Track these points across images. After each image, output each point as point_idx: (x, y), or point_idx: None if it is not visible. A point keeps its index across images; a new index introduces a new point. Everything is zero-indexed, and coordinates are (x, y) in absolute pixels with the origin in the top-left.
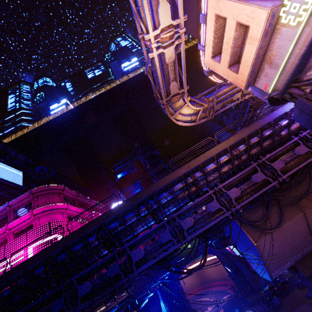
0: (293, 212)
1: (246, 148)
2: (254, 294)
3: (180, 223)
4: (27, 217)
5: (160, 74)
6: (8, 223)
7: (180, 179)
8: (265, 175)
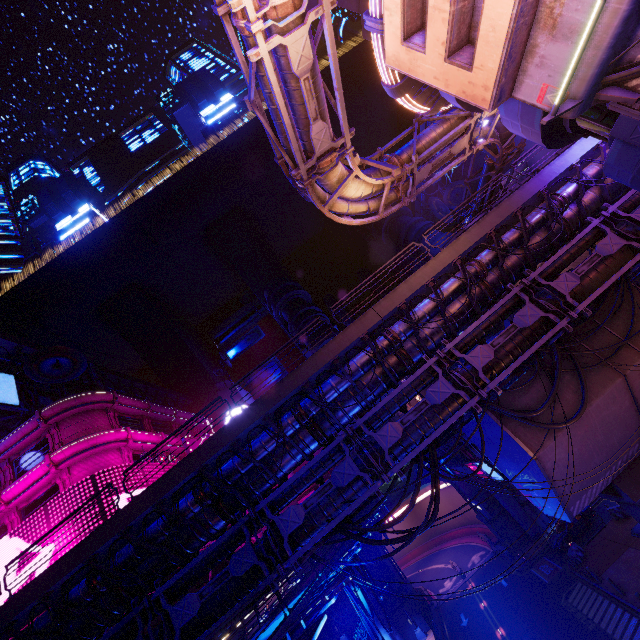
0: (602, 379)
1: (494, 256)
2: (530, 544)
3: (374, 437)
4: (42, 472)
5: (284, 105)
6: (1, 491)
7: (361, 343)
8: (541, 310)
